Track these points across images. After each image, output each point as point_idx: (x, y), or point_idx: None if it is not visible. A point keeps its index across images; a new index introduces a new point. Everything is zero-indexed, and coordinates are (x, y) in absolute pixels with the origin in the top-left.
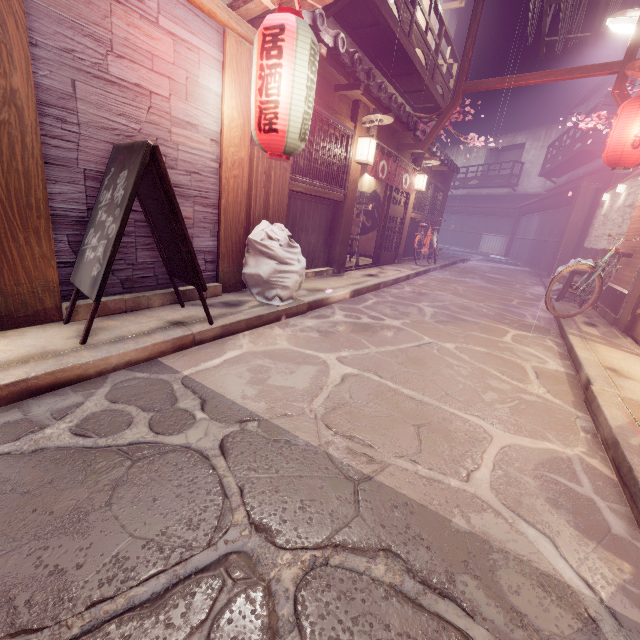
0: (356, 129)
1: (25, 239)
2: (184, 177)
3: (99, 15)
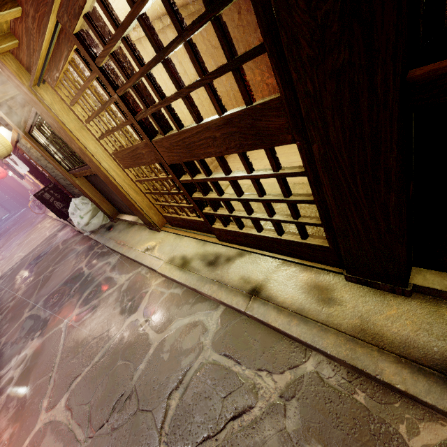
0: None
1: None
2: None
3: None
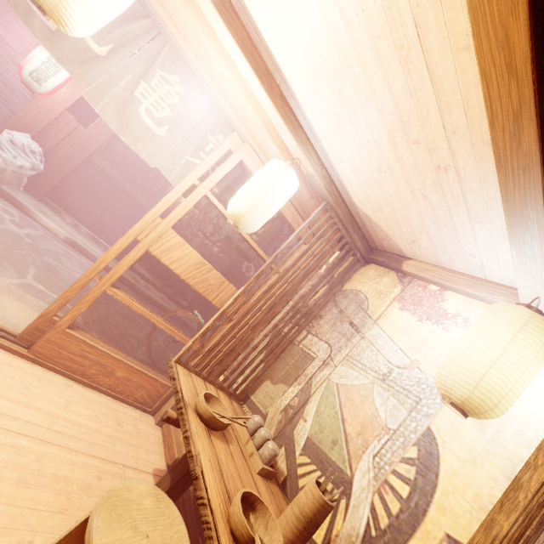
0: None
1: None
2: (1, 84)
3: (2, 8)
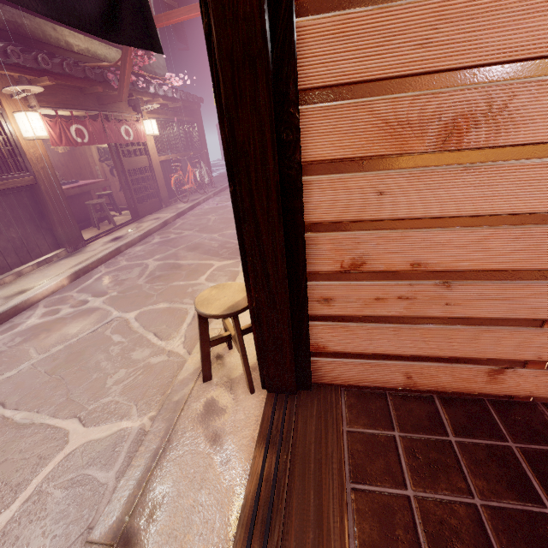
0: (3, 105)
1: None
2: None
3: None
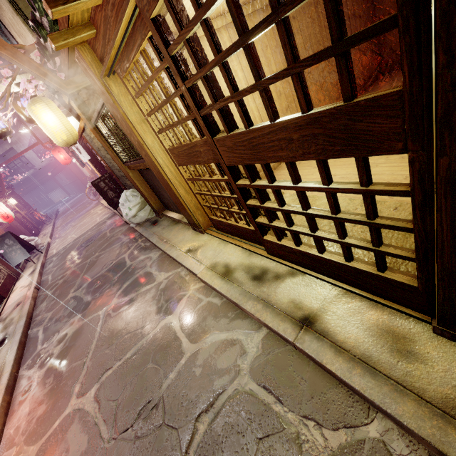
0: None
1: (4, 263)
2: None
3: None
